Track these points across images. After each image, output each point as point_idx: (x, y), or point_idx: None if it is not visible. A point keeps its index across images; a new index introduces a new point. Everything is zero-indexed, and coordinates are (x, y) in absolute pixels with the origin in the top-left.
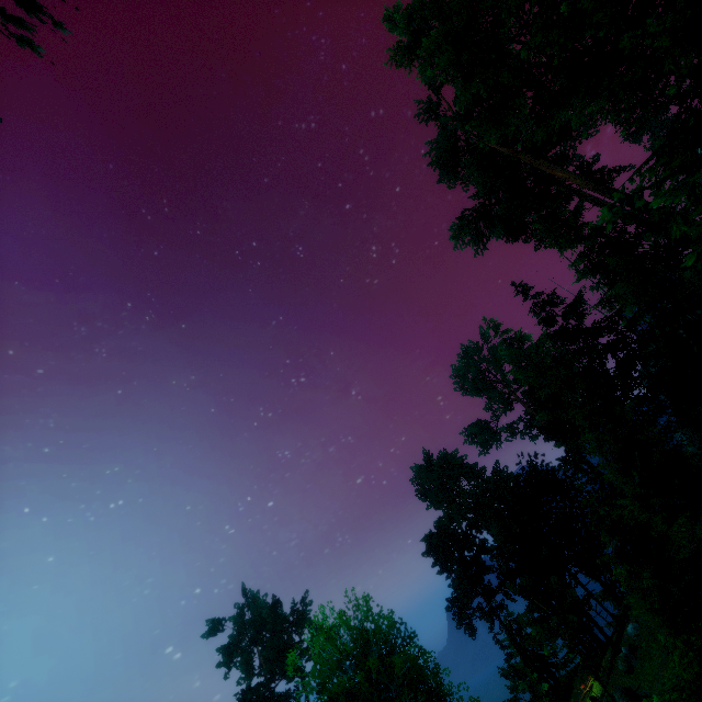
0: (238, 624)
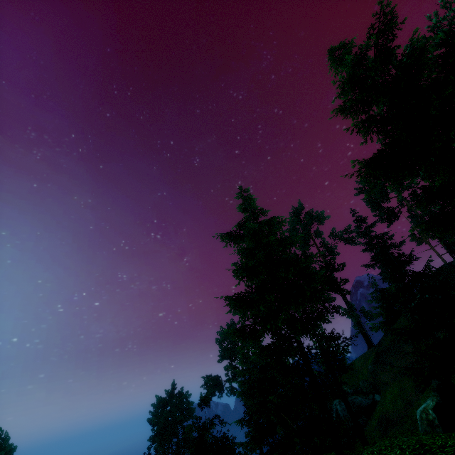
0: None
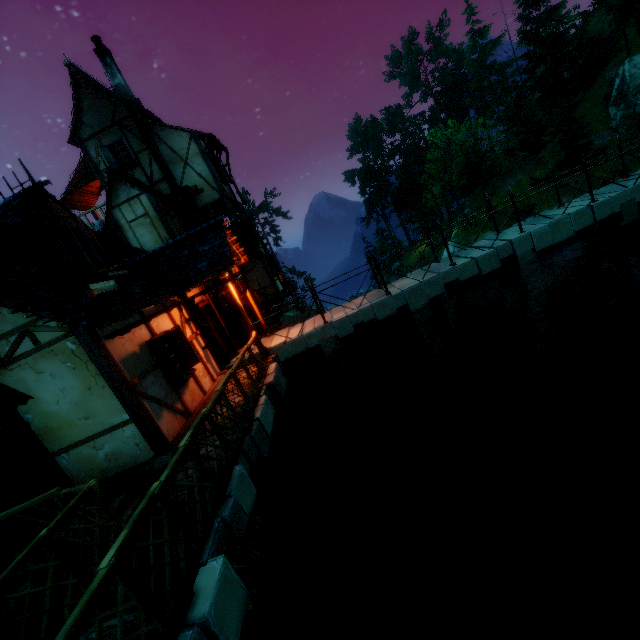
0: None
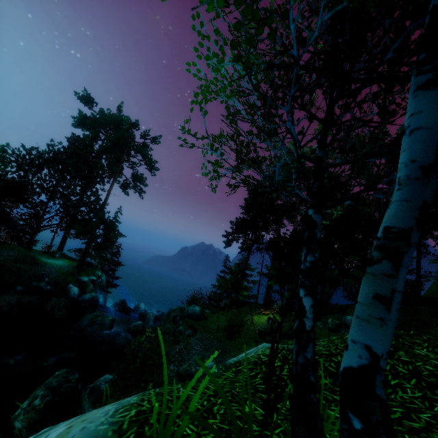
0: (102, 116)
